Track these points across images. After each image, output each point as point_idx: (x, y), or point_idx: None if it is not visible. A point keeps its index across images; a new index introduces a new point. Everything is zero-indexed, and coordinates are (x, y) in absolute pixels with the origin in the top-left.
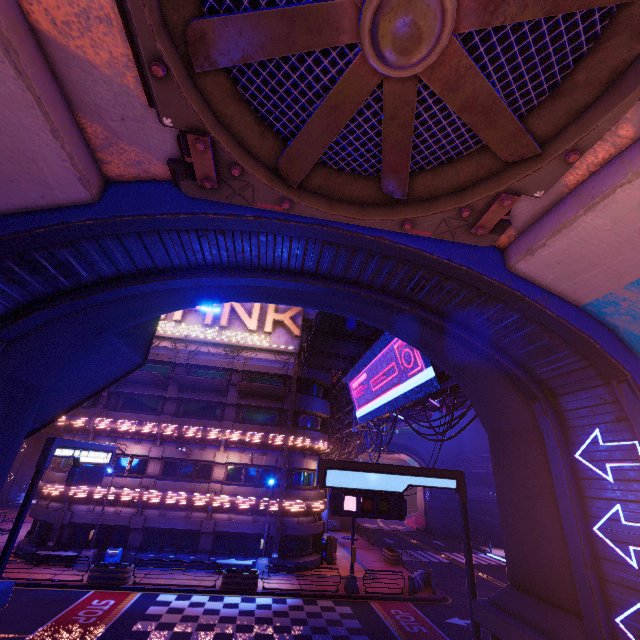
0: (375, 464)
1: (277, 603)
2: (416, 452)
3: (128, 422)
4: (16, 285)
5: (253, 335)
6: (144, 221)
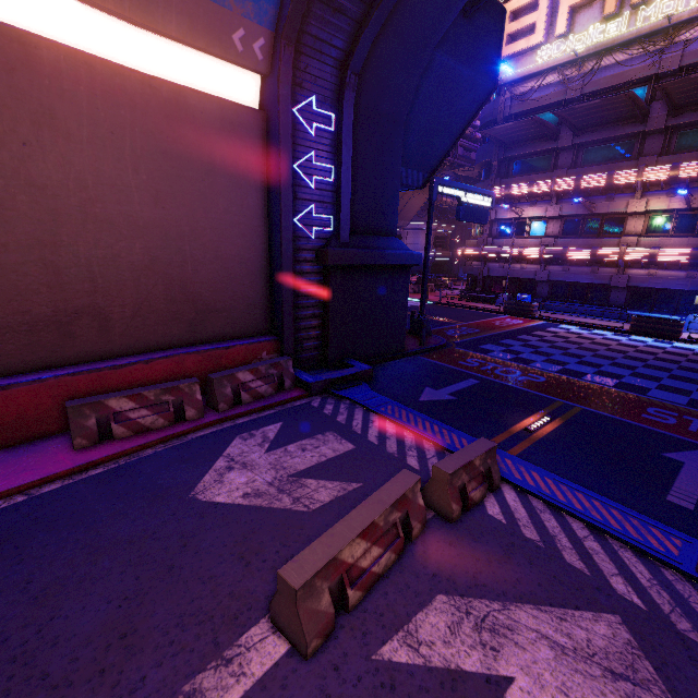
0: None
1: None
2: None
3: (519, 186)
4: (340, 15)
5: None
6: None
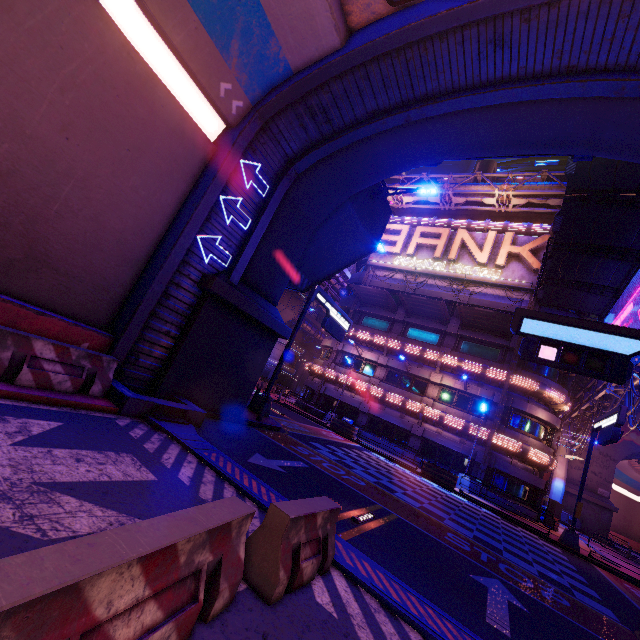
0: (591, 321)
1: (471, 504)
2: None
3: (365, 332)
4: (303, 130)
5: (482, 269)
6: (368, 48)
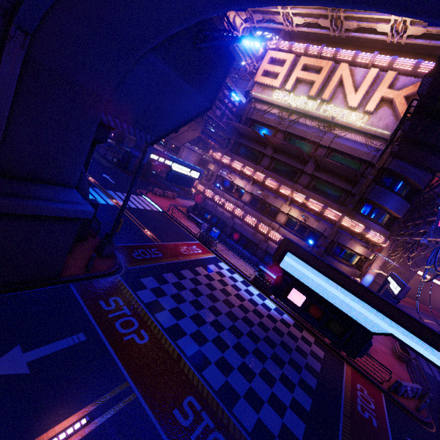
0: (351, 281)
1: (276, 311)
2: None
3: (238, 163)
4: None
5: (351, 113)
6: None
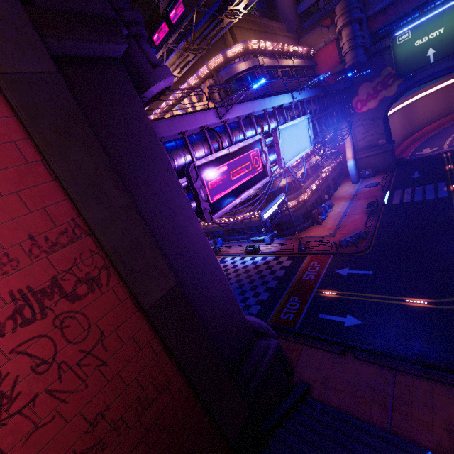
0: None
1: (262, 260)
2: None
3: None
4: None
5: None
6: None
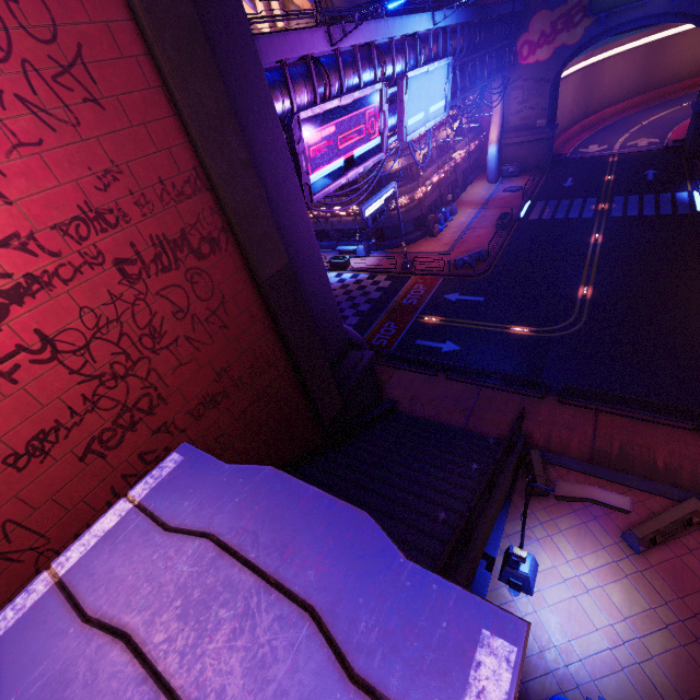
0: None
1: (351, 278)
2: (696, 15)
3: None
4: None
5: None
6: None
